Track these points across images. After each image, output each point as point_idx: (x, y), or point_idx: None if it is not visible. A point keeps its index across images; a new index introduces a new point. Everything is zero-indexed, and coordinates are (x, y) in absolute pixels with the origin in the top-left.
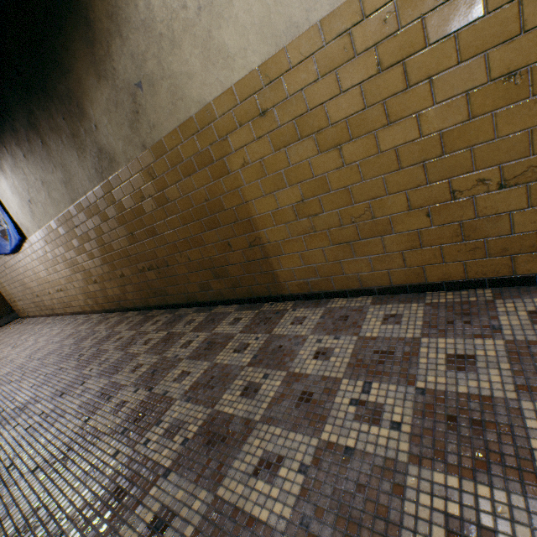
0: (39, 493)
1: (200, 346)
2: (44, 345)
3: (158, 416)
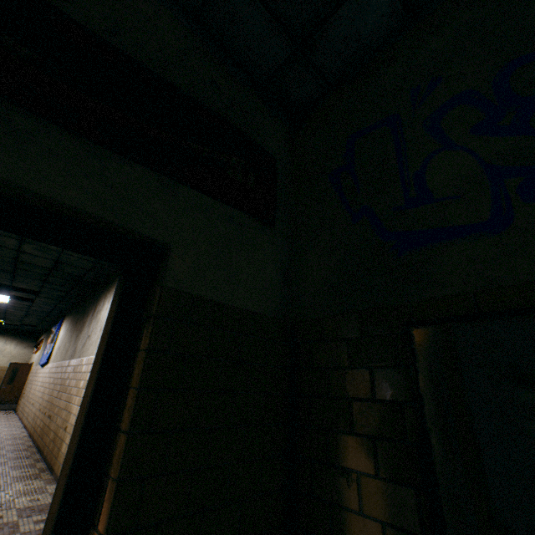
0: None
1: None
2: None
3: None
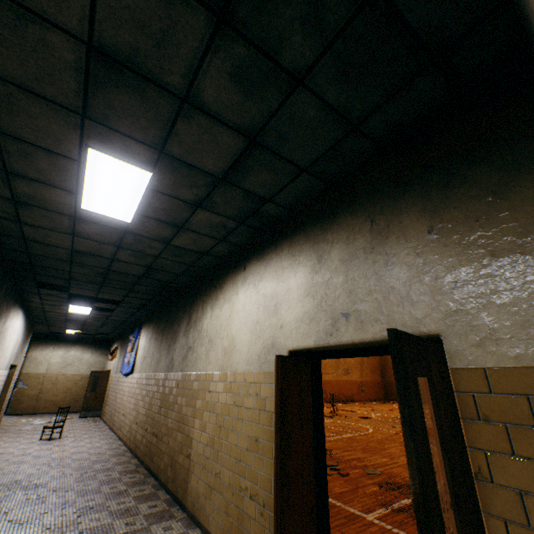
0: (2, 531)
1: (123, 508)
2: (84, 450)
3: (64, 531)
